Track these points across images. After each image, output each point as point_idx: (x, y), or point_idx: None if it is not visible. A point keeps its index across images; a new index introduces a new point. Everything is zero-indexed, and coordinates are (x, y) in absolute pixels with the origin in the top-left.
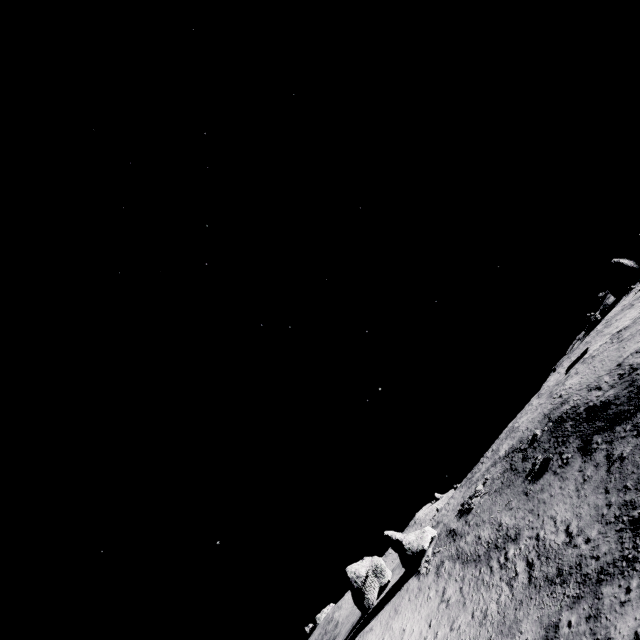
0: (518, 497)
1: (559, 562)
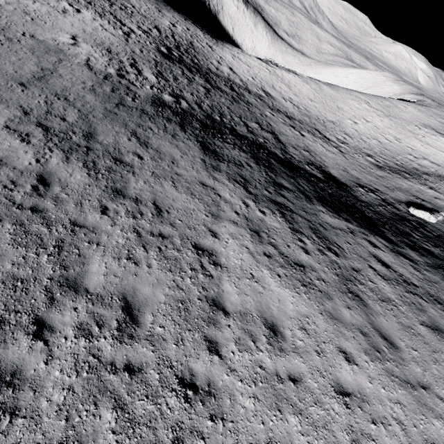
0: (438, 204)
1: (293, 123)
